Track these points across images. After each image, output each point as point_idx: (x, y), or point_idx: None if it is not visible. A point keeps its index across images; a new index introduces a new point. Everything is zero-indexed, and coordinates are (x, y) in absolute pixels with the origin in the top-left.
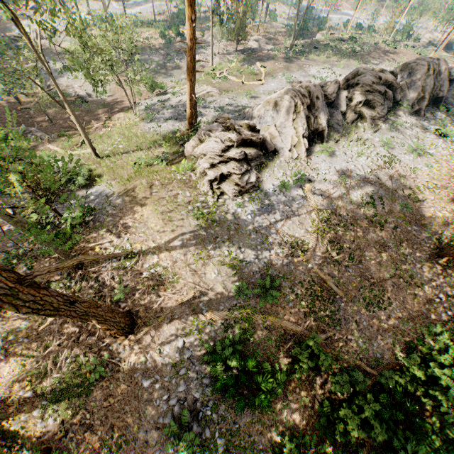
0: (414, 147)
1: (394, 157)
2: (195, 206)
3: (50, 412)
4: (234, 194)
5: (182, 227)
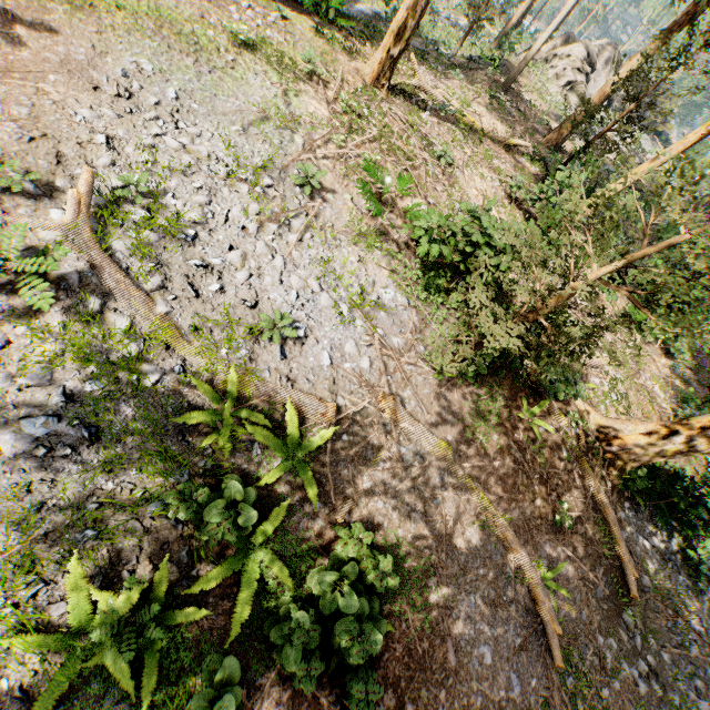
0: (652, 153)
1: (645, 150)
2: (551, 100)
3: (538, 163)
4: (575, 106)
5: (550, 108)
